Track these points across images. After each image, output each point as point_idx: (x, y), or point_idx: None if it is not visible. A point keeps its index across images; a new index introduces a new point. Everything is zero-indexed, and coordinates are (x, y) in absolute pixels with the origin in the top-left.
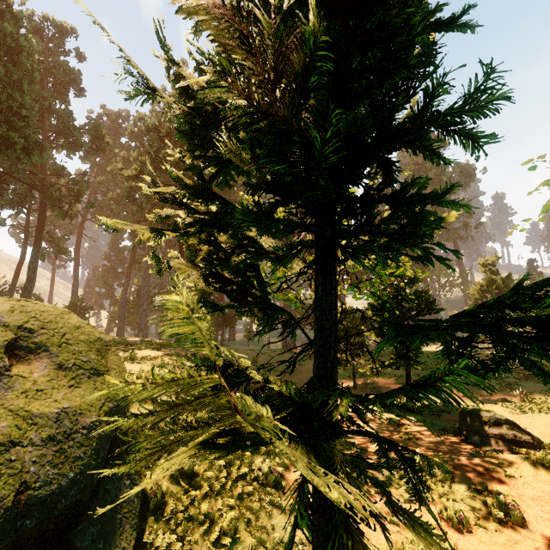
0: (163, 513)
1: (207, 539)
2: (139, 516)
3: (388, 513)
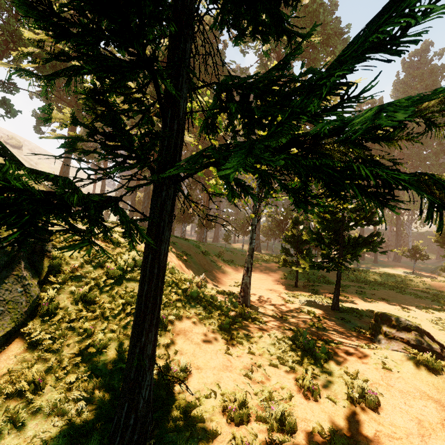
0: (52, 320)
1: (77, 345)
2: (24, 315)
3: (249, 369)
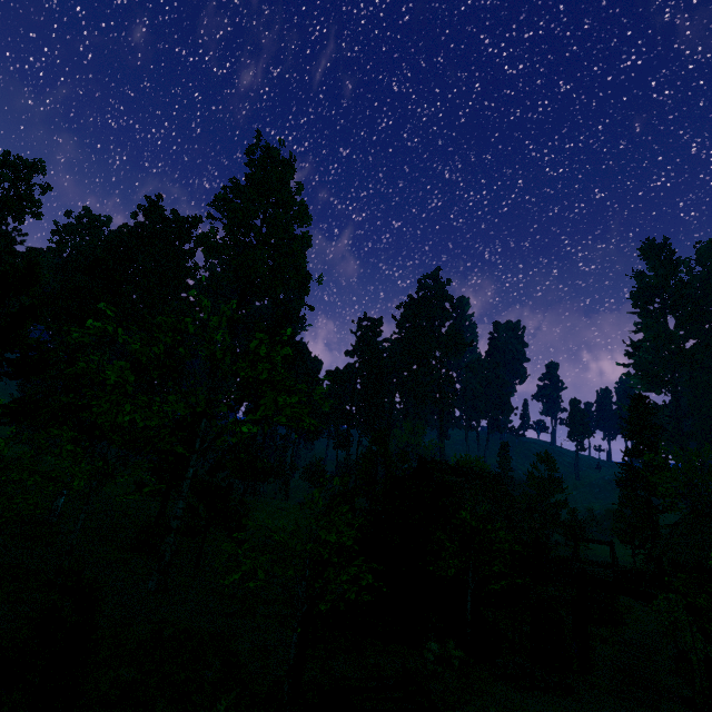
0: None
1: None
2: None
3: None
